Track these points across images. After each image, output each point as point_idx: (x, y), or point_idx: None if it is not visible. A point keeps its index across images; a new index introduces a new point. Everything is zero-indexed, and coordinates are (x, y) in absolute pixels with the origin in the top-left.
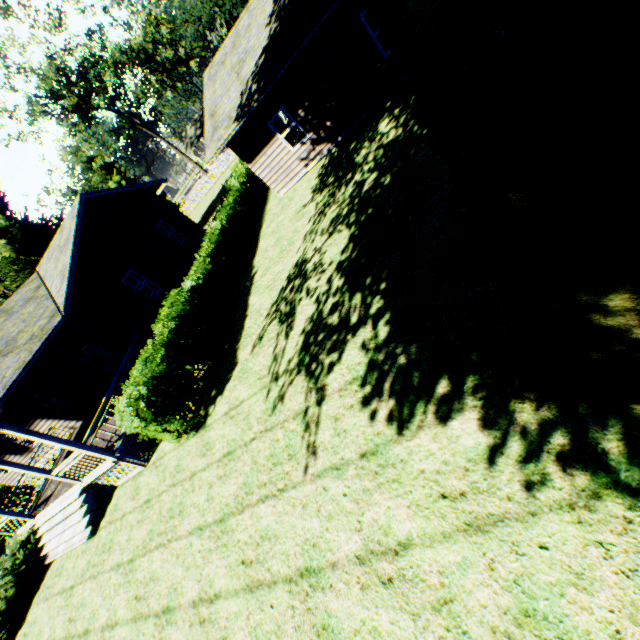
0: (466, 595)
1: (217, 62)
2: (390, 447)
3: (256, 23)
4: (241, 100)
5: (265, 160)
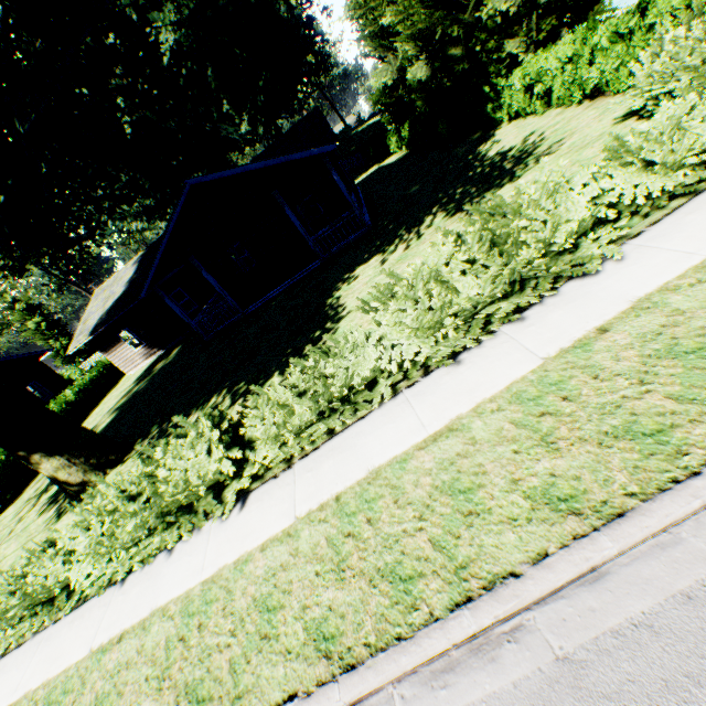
0: (7, 564)
1: (104, 287)
2: (32, 523)
3: (125, 278)
4: (98, 322)
5: (117, 353)
